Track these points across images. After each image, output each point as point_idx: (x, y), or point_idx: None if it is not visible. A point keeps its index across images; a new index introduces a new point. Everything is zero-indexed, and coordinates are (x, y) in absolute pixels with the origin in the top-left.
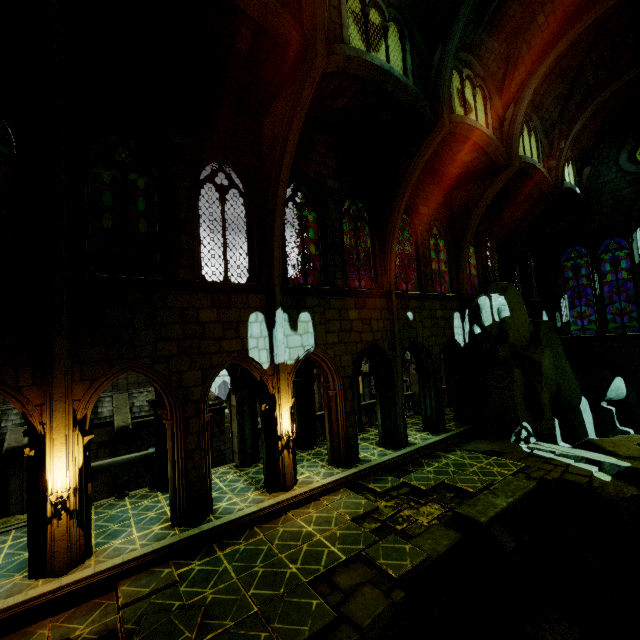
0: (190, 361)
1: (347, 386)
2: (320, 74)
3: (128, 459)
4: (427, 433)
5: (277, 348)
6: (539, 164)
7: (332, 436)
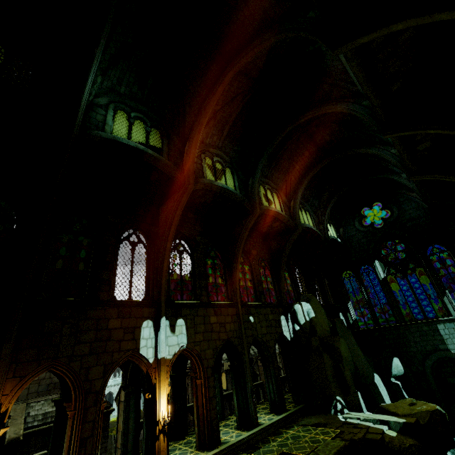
0: (97, 358)
1: (210, 374)
2: (191, 191)
3: None
4: (273, 414)
5: (160, 346)
6: (313, 227)
7: (199, 421)
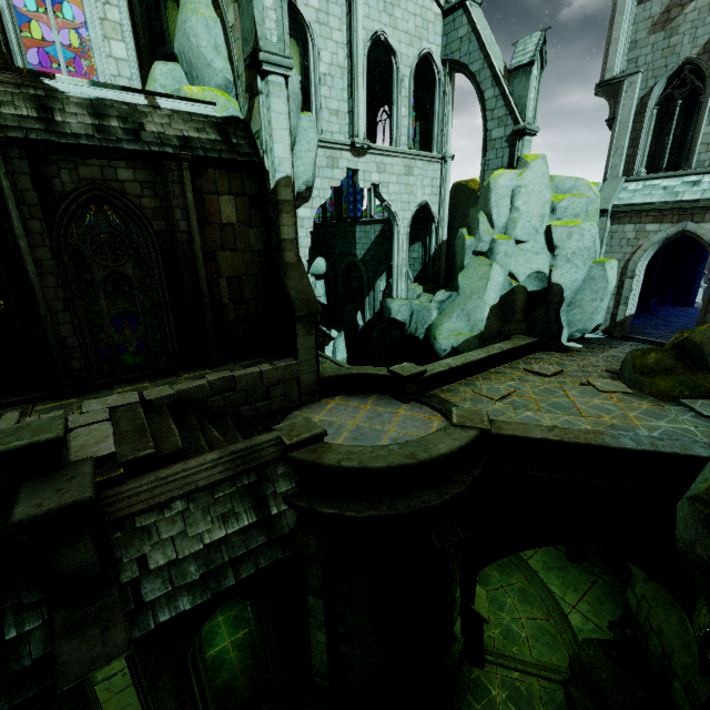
0: None
1: None
2: None
3: None
4: None
5: None
6: None
7: None
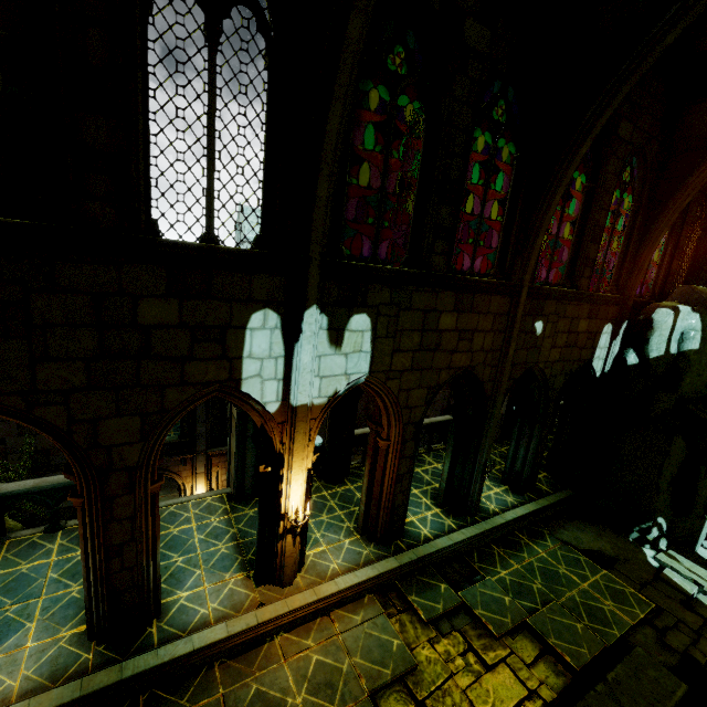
0: (116, 400)
1: (409, 437)
2: None
3: (60, 485)
4: (506, 489)
5: (297, 379)
6: None
7: (370, 498)
